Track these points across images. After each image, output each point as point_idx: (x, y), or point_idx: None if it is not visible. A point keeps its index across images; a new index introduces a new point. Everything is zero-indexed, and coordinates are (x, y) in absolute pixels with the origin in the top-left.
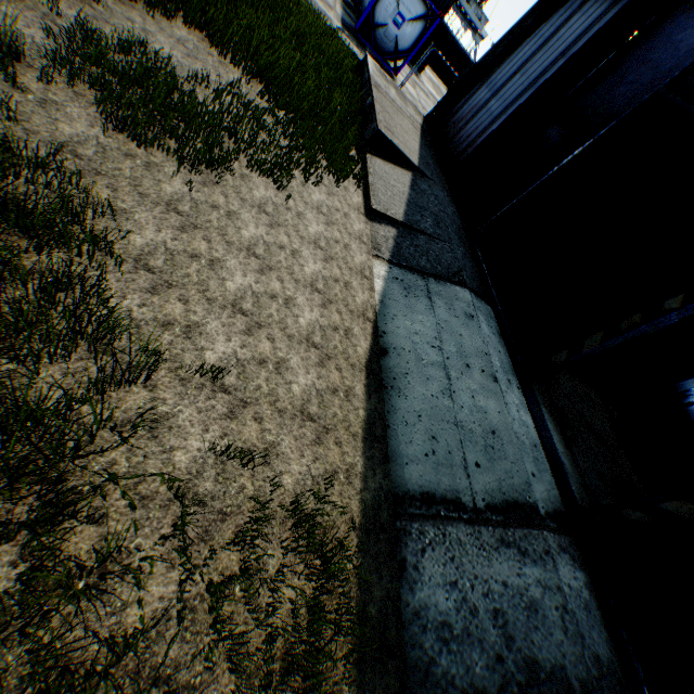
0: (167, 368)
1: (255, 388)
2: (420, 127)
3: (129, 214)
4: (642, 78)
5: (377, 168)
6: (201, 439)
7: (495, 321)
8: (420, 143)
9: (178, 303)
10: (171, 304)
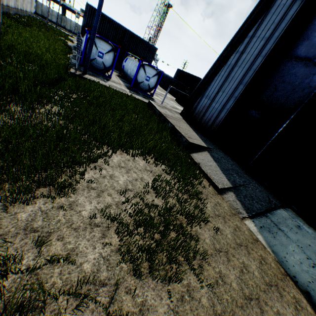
0: None
1: None
2: (184, 120)
3: None
4: (286, 88)
5: (199, 160)
6: None
7: (298, 216)
8: (193, 131)
9: None
10: None
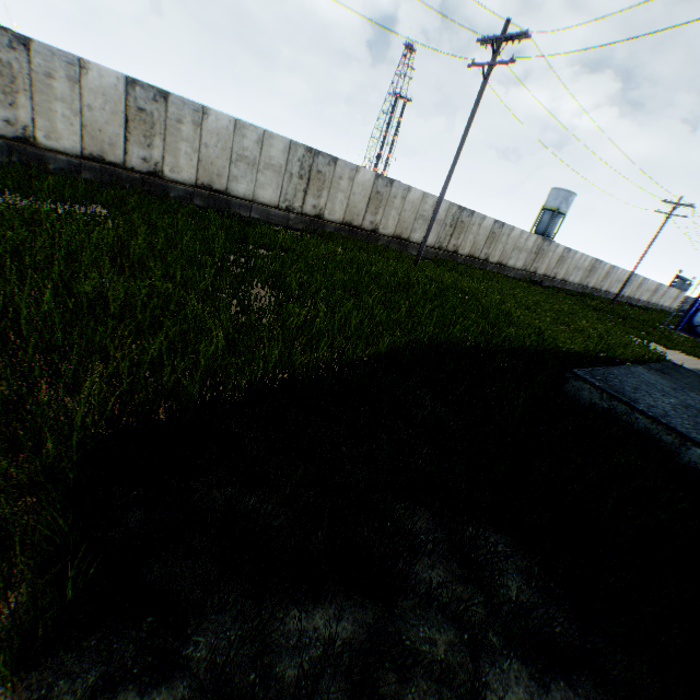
0: None
1: None
2: None
3: None
4: None
5: None
6: None
7: None
8: None
9: None
10: None
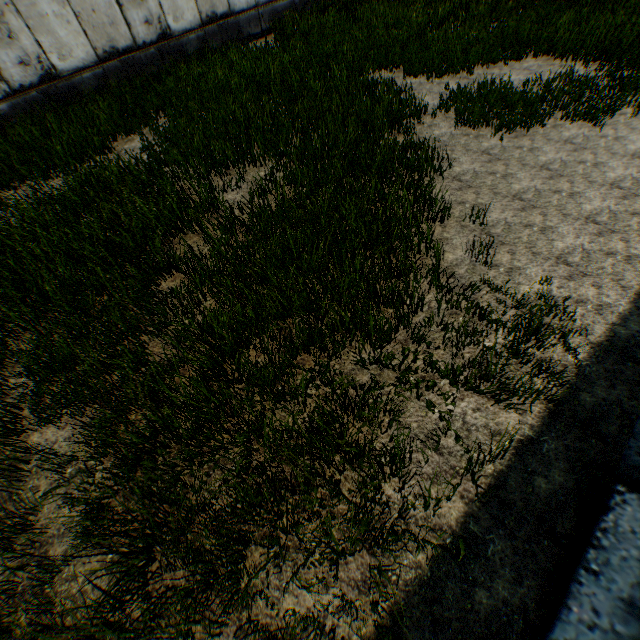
0: (454, 220)
1: (514, 238)
2: None
3: (457, 159)
4: None
5: None
6: (463, 252)
7: None
8: None
9: (472, 194)
10: (467, 195)
